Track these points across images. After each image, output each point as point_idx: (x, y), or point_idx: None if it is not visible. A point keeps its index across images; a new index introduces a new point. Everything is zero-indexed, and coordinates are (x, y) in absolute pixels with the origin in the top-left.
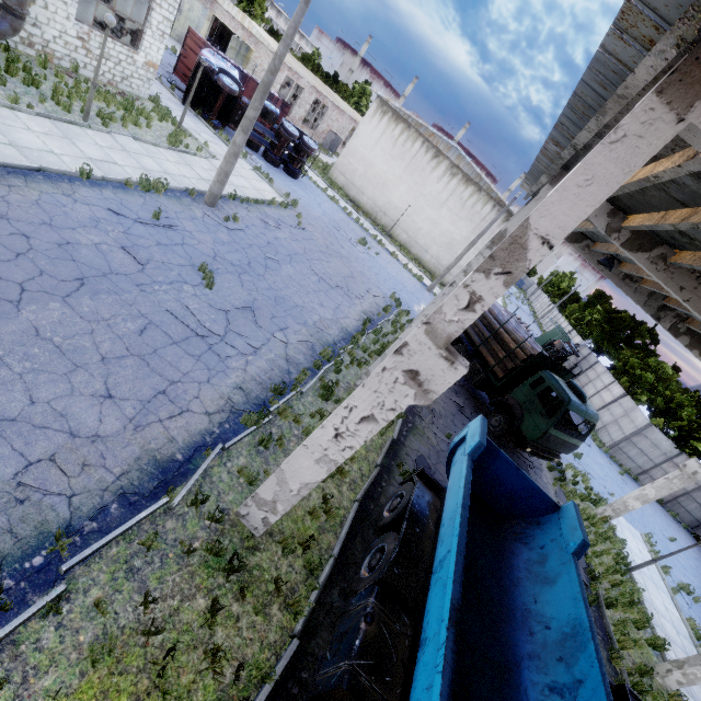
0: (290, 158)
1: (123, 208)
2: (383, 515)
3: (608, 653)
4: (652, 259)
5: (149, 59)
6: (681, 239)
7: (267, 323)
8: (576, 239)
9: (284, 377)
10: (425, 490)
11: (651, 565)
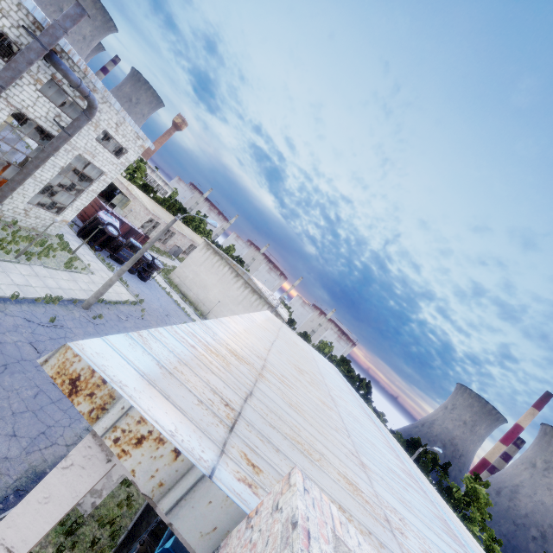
0: (144, 269)
1: (33, 317)
2: None
3: None
4: None
5: (65, 219)
6: None
7: None
8: None
9: None
10: None
11: None
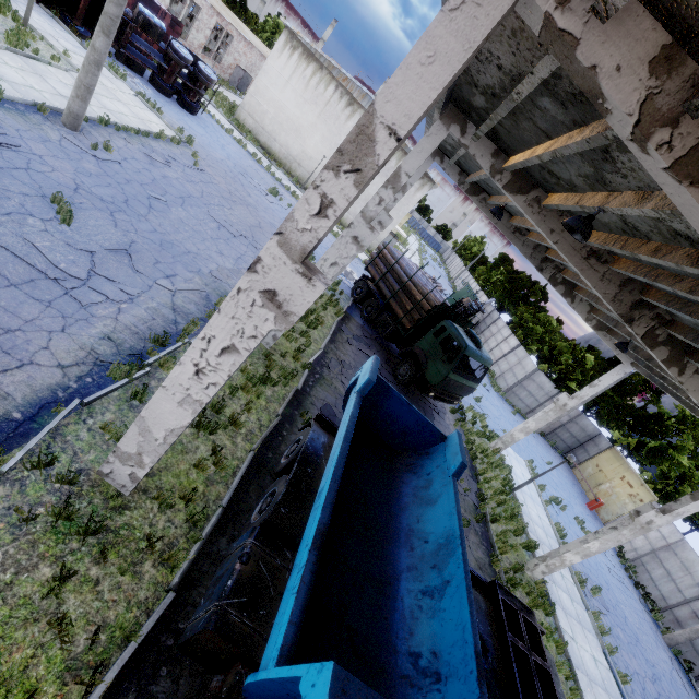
0: (185, 88)
1: None
2: (281, 461)
3: (490, 559)
4: (529, 201)
5: None
6: (551, 180)
7: (149, 269)
8: (475, 191)
9: (169, 327)
10: (321, 432)
11: (531, 485)
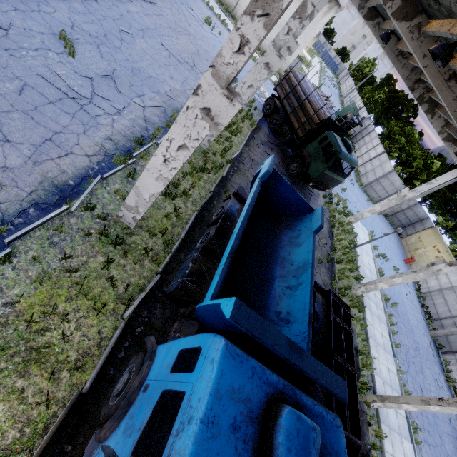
0: None
1: None
2: (212, 218)
3: (331, 281)
4: (411, 28)
5: None
6: (434, 6)
7: (127, 90)
8: (371, 16)
9: (143, 132)
10: (236, 202)
11: (368, 246)
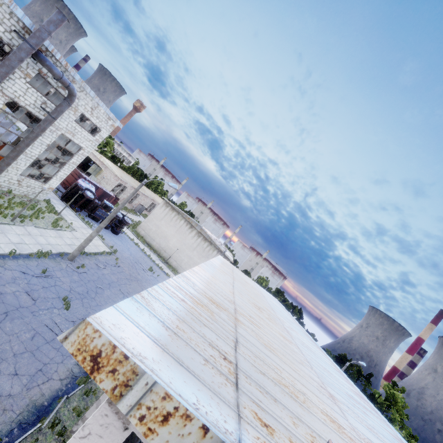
0: (116, 225)
1: (28, 269)
2: None
3: None
4: None
5: (51, 186)
6: None
7: None
8: None
9: None
10: None
11: None
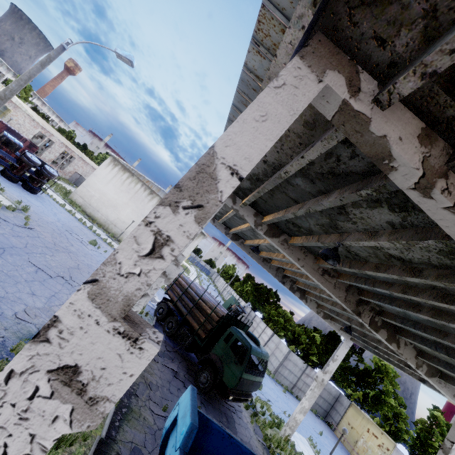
0: (31, 178)
1: None
2: None
3: None
4: (281, 242)
5: None
6: (294, 228)
7: None
8: (236, 238)
9: None
10: None
11: None
